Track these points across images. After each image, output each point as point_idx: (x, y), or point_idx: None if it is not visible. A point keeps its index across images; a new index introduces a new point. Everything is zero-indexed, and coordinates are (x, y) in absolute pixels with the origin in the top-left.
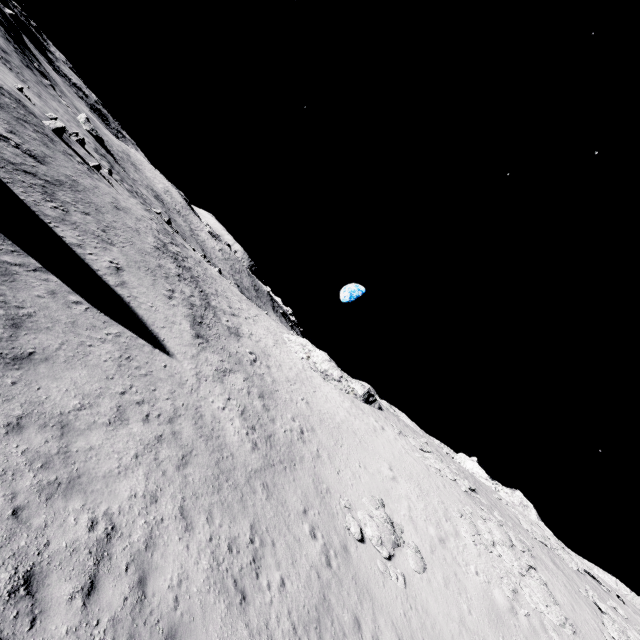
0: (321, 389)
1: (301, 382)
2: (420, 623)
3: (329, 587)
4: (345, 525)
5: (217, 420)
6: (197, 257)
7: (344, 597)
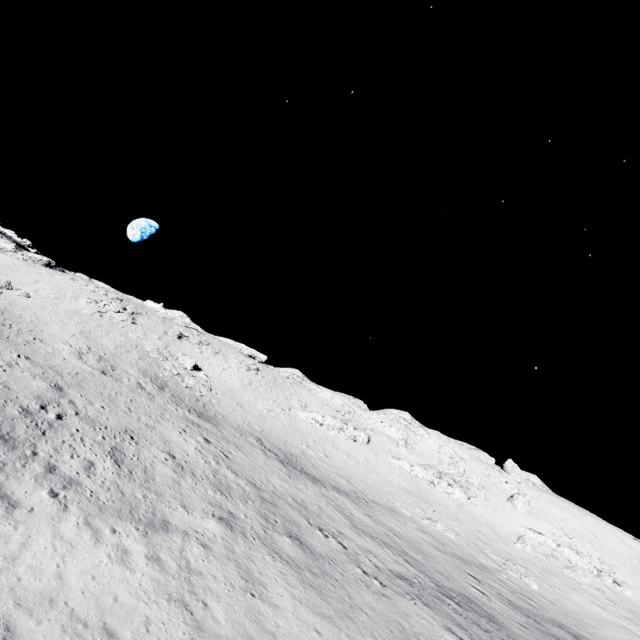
0: None
1: None
2: (4, 299)
3: None
4: None
5: None
6: None
7: None
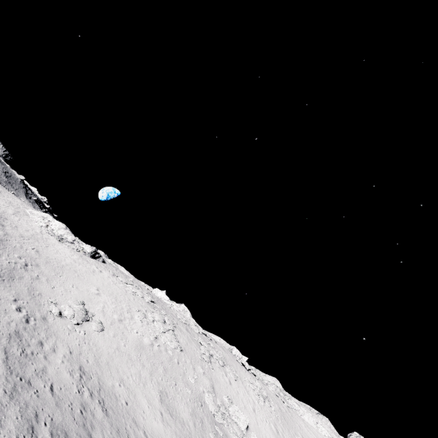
0: (54, 246)
1: (35, 240)
2: (89, 348)
3: (24, 330)
4: (48, 309)
5: None
6: None
7: (35, 334)
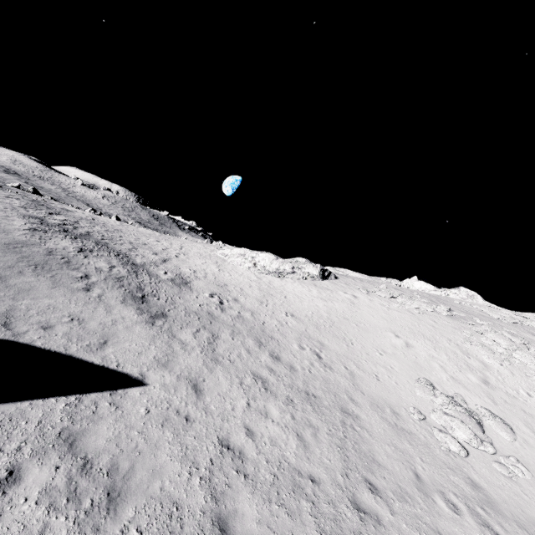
0: (286, 290)
1: (269, 295)
2: None
3: None
4: (445, 449)
5: (257, 435)
6: (87, 215)
7: None
